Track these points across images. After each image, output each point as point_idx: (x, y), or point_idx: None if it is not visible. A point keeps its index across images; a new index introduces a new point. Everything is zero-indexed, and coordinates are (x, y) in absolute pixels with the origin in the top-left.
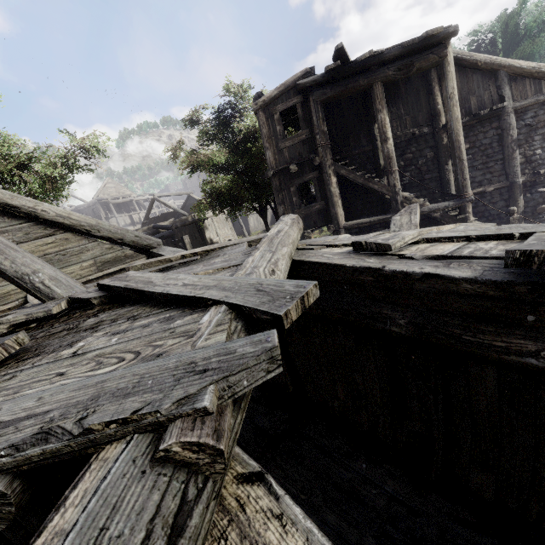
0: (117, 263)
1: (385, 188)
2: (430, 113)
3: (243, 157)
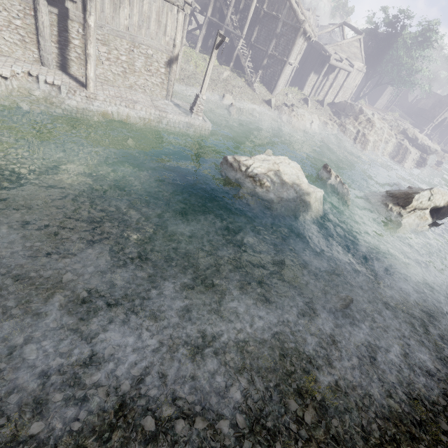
0: None
1: (225, 12)
2: None
3: None
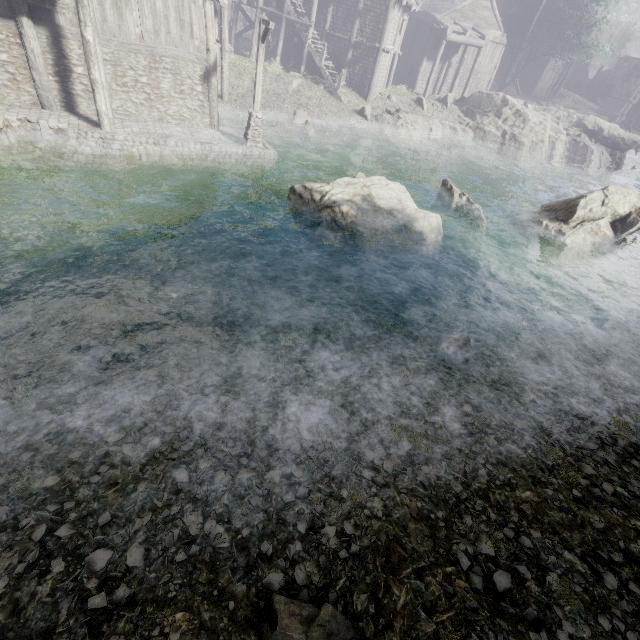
0: None
1: None
2: None
3: None
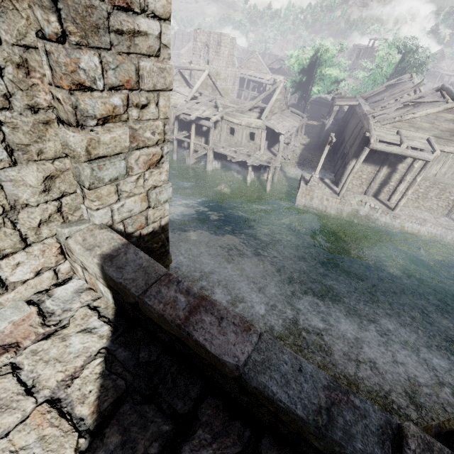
0: (423, 110)
1: None
2: None
3: None
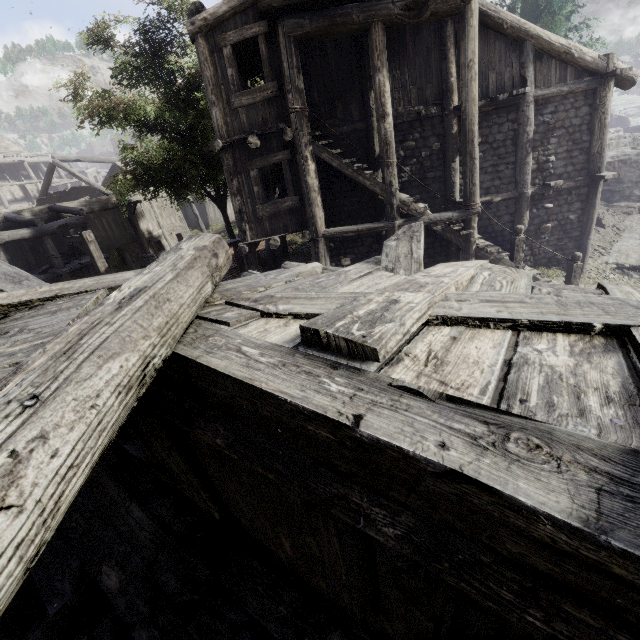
0: None
1: (379, 186)
2: (441, 87)
3: (187, 115)
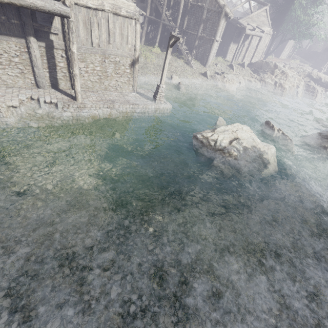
0: None
1: (161, 10)
2: None
3: None
